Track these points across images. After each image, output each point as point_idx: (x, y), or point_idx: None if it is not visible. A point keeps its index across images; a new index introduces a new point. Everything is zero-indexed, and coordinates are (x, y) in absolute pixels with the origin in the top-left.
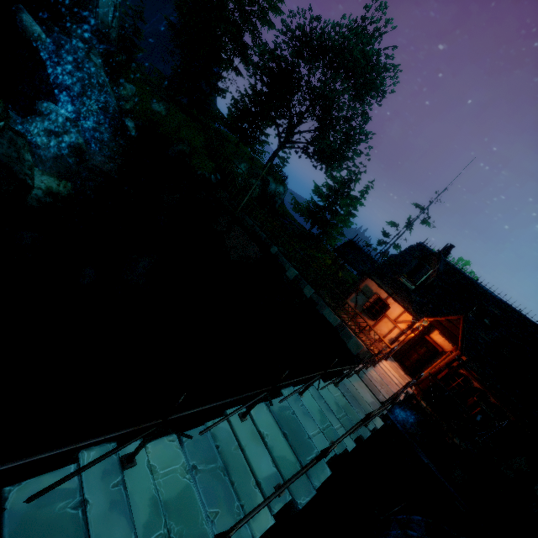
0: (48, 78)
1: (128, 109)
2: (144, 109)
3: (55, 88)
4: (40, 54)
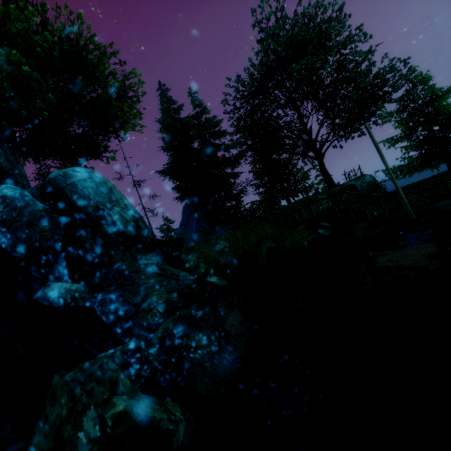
0: (101, 322)
1: (204, 272)
2: (213, 259)
3: (113, 324)
4: (84, 306)
